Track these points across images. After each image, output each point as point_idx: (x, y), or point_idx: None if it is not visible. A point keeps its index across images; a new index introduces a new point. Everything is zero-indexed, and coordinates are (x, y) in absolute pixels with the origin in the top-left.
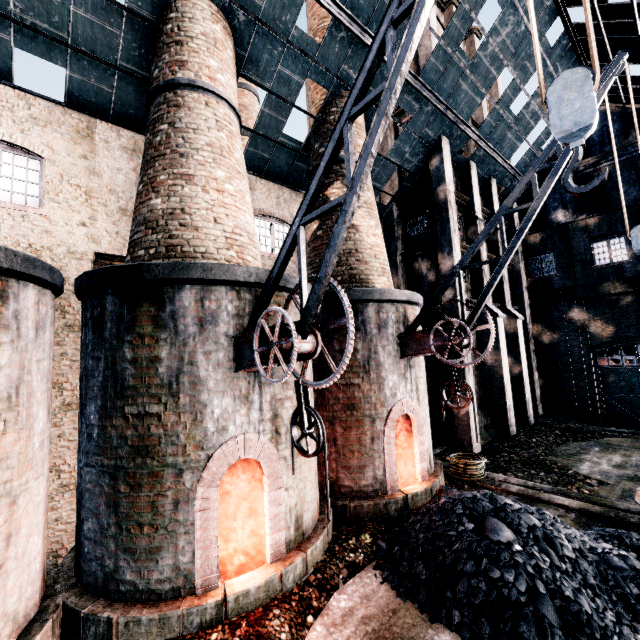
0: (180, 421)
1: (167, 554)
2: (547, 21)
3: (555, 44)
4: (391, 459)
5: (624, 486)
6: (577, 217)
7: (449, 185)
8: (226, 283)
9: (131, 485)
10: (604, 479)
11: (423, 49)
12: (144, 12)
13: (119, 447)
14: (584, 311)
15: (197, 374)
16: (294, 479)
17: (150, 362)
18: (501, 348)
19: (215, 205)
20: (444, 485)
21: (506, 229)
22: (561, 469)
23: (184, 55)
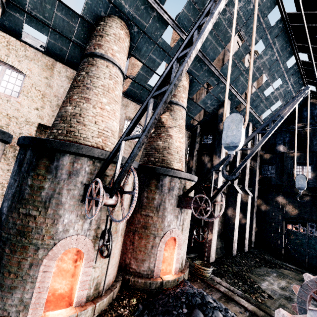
0: (45, 222)
1: (19, 291)
2: (287, 56)
3: (290, 67)
4: (159, 259)
5: (281, 302)
6: (289, 151)
7: None
8: (88, 156)
9: (11, 250)
10: (272, 295)
11: (227, 56)
12: (89, 19)
13: (11, 228)
14: (284, 199)
15: (60, 199)
16: (100, 262)
17: (38, 188)
18: (236, 209)
19: (97, 115)
20: (187, 278)
21: None
22: (251, 283)
23: (102, 42)
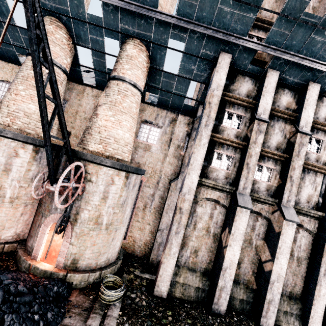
0: None
1: None
2: None
3: None
4: (40, 241)
5: None
6: None
7: (215, 90)
8: None
9: None
10: None
11: None
12: None
13: None
14: None
15: None
16: None
17: None
18: (232, 233)
19: (11, 100)
20: (80, 284)
21: None
22: None
23: None
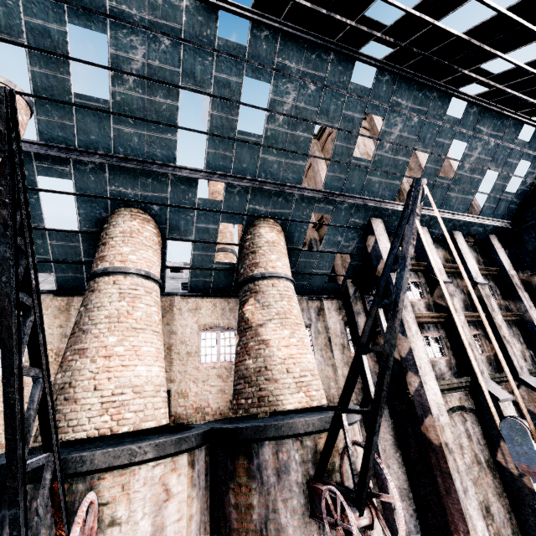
0: None
1: None
2: (441, 105)
3: (463, 115)
4: None
5: None
6: None
7: None
8: None
9: None
10: None
11: None
12: (91, 229)
13: None
14: None
15: None
16: None
17: None
18: None
19: (99, 372)
20: None
21: (497, 274)
22: None
23: (105, 251)
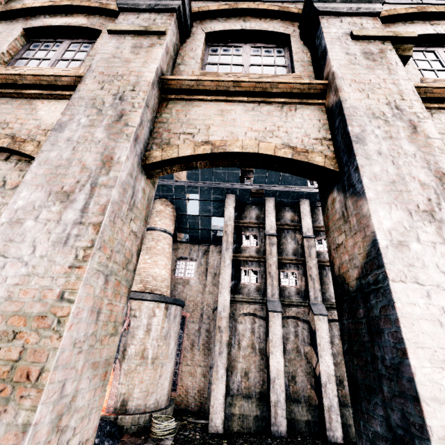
0: None
1: None
2: None
3: None
4: None
5: None
6: None
7: (228, 221)
8: None
9: None
10: None
11: None
12: None
13: None
14: None
15: None
16: None
17: None
18: (271, 340)
19: None
20: (130, 428)
21: None
22: None
23: None
